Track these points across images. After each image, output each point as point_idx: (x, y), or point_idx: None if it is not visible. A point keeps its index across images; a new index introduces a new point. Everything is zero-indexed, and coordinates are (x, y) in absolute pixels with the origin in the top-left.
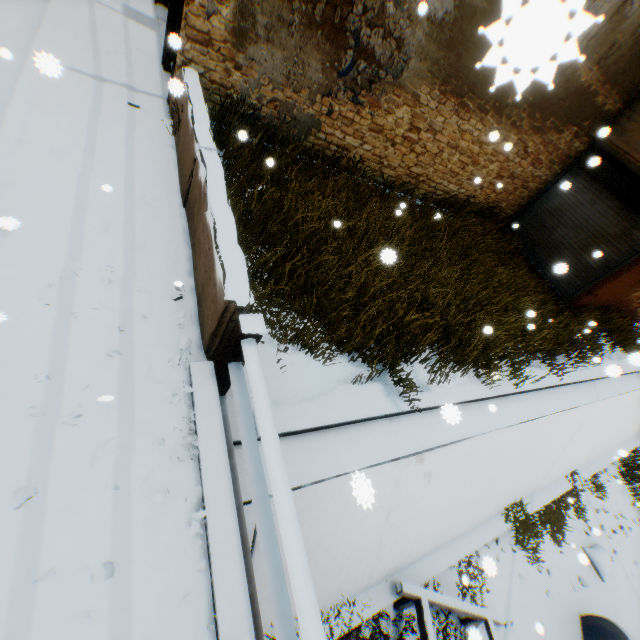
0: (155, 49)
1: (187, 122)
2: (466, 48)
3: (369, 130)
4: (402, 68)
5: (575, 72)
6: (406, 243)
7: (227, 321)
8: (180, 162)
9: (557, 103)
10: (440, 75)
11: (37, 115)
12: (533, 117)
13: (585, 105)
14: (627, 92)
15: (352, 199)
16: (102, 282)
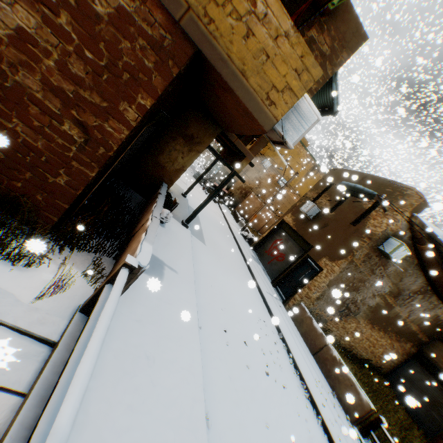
0: (265, 274)
1: (313, 326)
2: (376, 313)
3: (341, 327)
4: (357, 313)
5: (409, 326)
6: (365, 384)
7: (368, 413)
8: (305, 335)
9: (404, 333)
10: (367, 317)
11: (276, 314)
12: (395, 336)
13: (414, 336)
14: (428, 336)
15: (344, 357)
16: (322, 386)
